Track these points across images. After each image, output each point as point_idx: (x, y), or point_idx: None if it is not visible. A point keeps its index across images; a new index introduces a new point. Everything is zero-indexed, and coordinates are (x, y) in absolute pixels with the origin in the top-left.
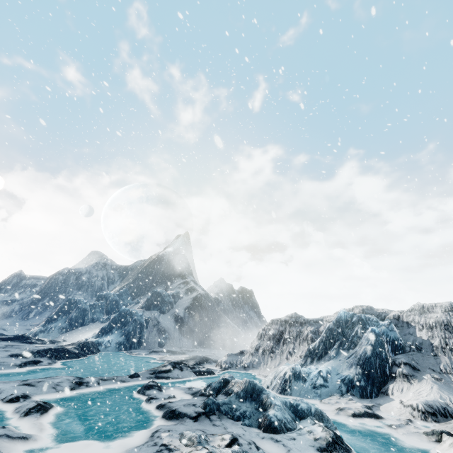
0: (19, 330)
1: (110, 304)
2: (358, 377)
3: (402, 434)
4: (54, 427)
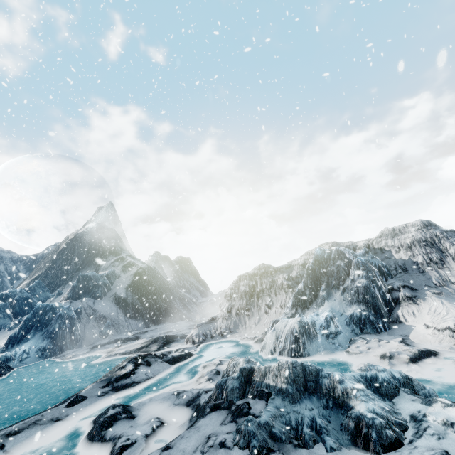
0: None
1: (18, 304)
2: (365, 312)
3: None
4: None
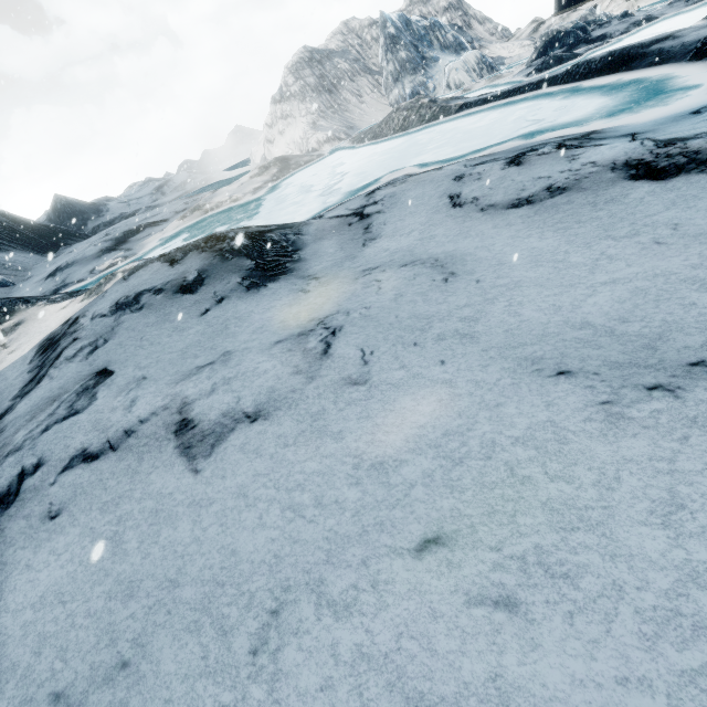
0: None
1: None
2: None
3: None
4: None
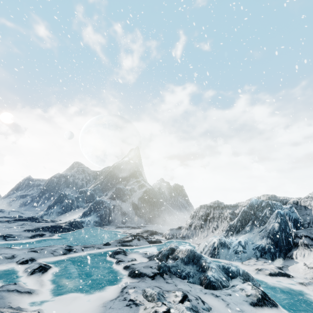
0: (31, 213)
1: (88, 196)
2: (269, 246)
3: (312, 290)
4: (51, 282)
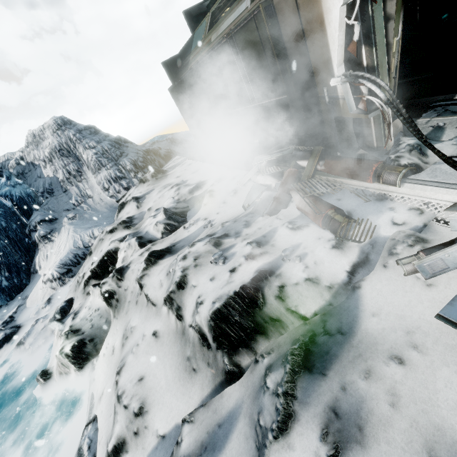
0: None
1: None
2: None
3: (29, 347)
4: None
